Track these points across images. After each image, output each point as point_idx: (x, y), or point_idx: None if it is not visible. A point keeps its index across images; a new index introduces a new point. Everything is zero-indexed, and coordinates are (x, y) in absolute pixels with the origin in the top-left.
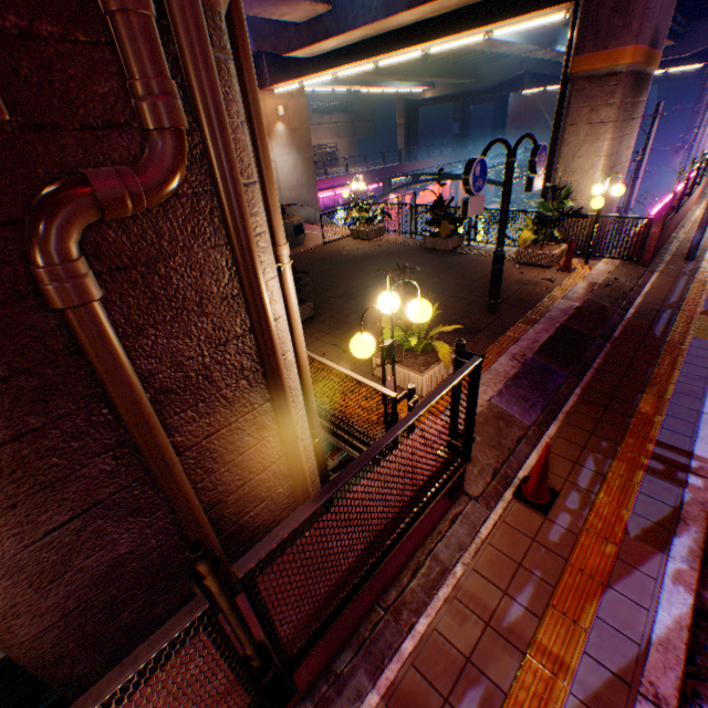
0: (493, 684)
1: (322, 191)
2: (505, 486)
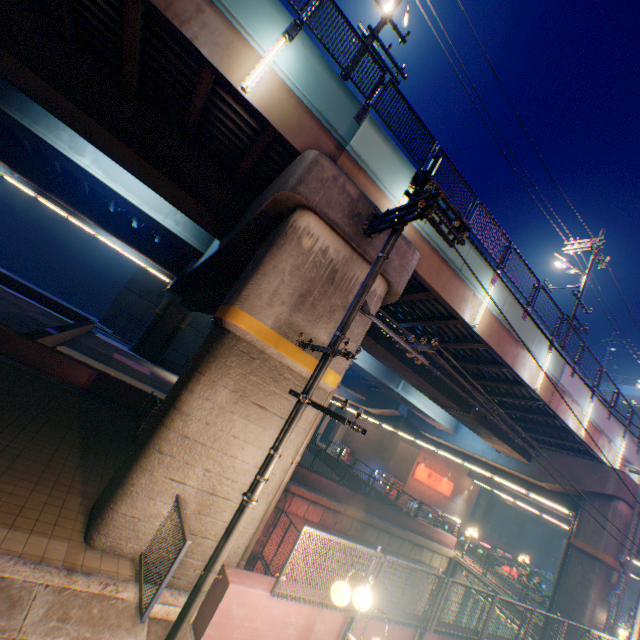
0: None
1: None
2: None
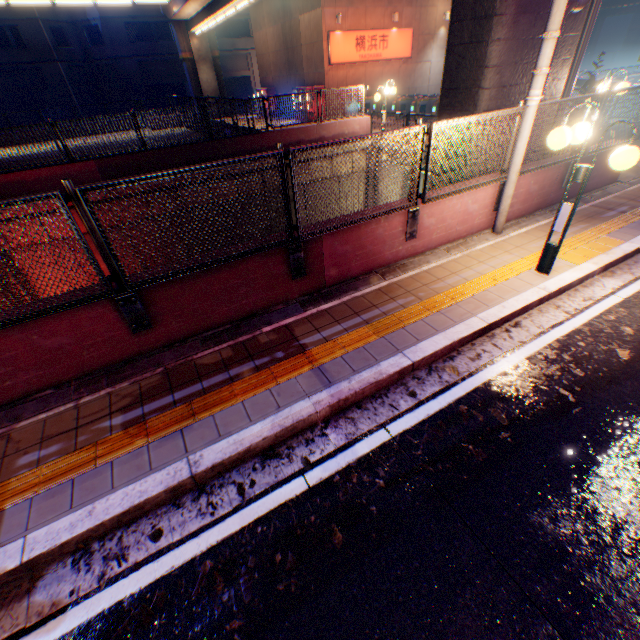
0: (633, 206)
1: None
2: (637, 184)
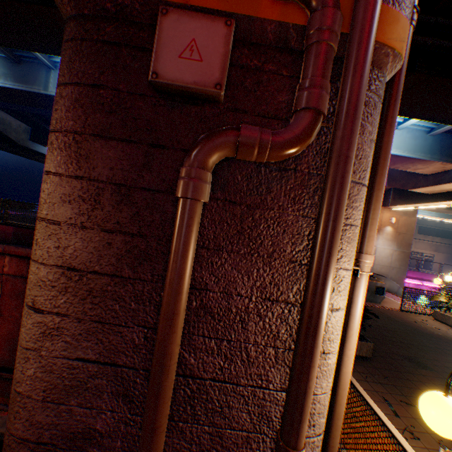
0: None
1: (408, 278)
2: None
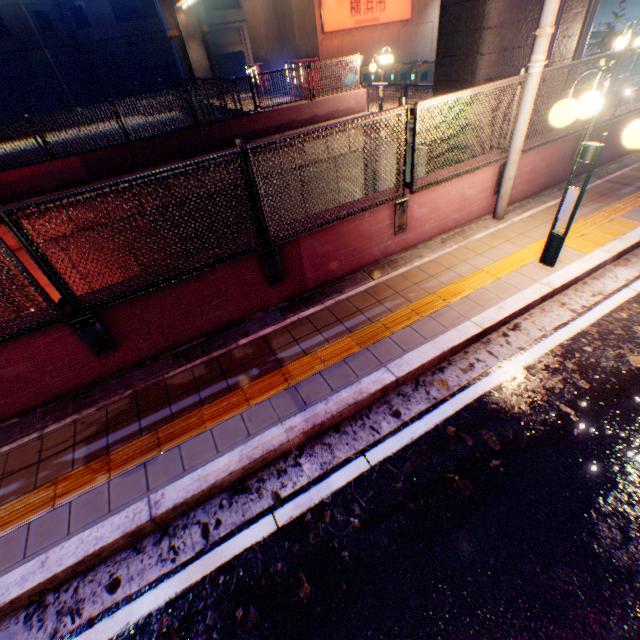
0: None
1: None
2: None
